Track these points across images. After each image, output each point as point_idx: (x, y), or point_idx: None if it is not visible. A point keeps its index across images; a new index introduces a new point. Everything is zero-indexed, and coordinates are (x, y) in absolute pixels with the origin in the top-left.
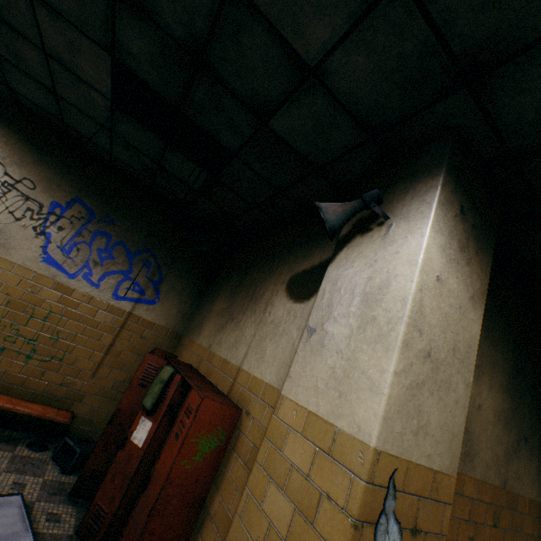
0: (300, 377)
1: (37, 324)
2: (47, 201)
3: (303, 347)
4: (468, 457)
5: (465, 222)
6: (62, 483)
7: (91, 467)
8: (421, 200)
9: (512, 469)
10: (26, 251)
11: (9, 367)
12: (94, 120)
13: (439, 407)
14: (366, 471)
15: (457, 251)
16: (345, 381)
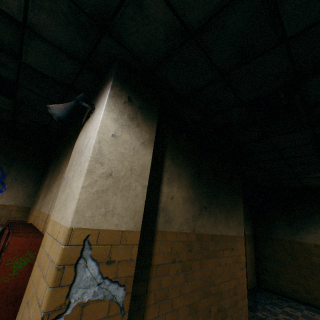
0: (57, 206)
1: None
2: None
3: (61, 190)
4: (168, 223)
5: (133, 105)
6: None
7: None
8: (104, 96)
9: (199, 223)
10: None
11: None
12: None
13: (122, 199)
14: (65, 240)
15: (128, 120)
16: (68, 199)
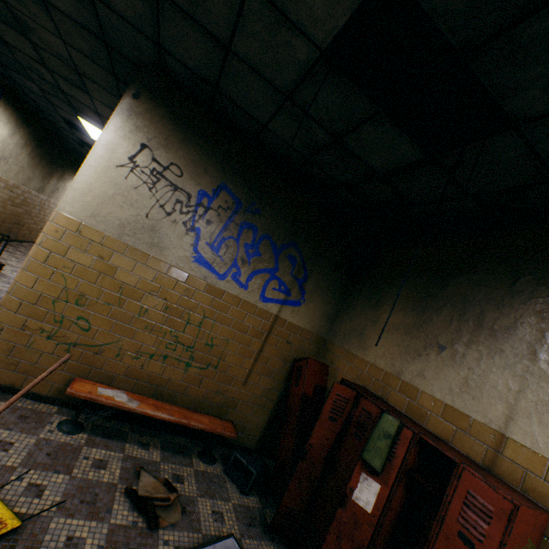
0: None
1: (193, 330)
2: (194, 190)
3: None
4: None
5: None
6: (248, 507)
7: (287, 505)
8: None
9: None
10: (178, 250)
11: (172, 375)
12: (268, 83)
13: None
14: None
15: None
16: None
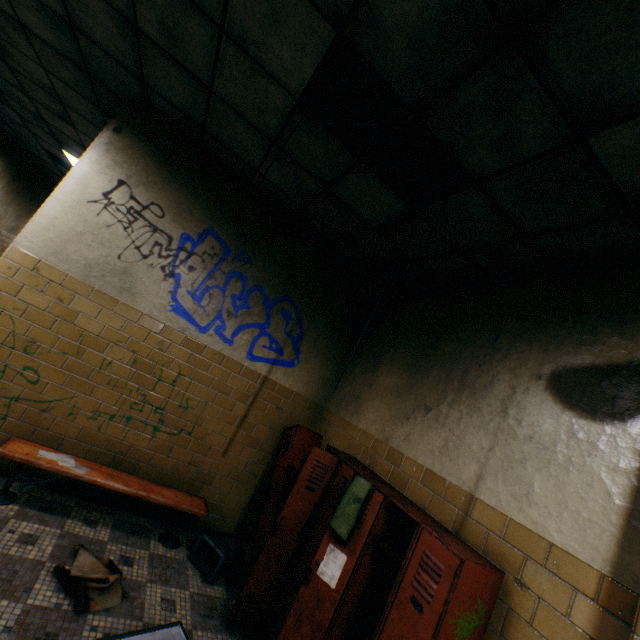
0: None
1: (165, 388)
2: (177, 233)
3: None
4: None
5: None
6: (210, 597)
7: (251, 590)
8: None
9: None
10: (153, 297)
11: (135, 440)
12: (253, 126)
13: None
14: None
15: None
16: None
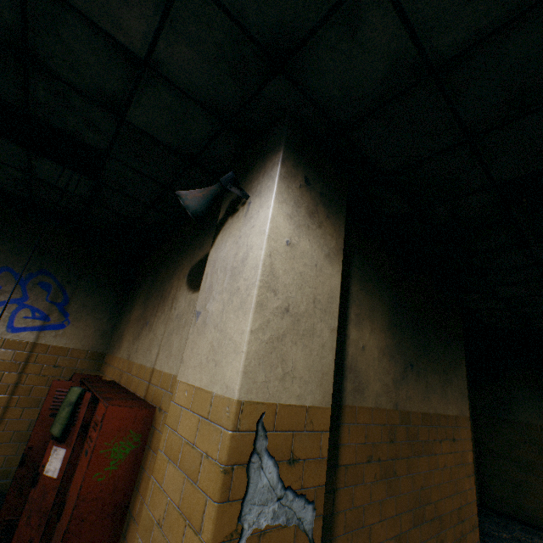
0: (190, 359)
1: None
2: None
3: (192, 331)
4: (358, 391)
5: (312, 191)
6: None
7: (6, 519)
8: (268, 177)
9: (402, 392)
10: None
11: None
12: None
13: (304, 353)
14: (231, 421)
15: (307, 217)
16: (219, 351)
